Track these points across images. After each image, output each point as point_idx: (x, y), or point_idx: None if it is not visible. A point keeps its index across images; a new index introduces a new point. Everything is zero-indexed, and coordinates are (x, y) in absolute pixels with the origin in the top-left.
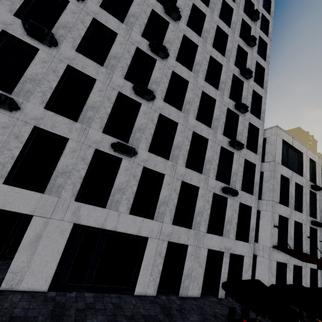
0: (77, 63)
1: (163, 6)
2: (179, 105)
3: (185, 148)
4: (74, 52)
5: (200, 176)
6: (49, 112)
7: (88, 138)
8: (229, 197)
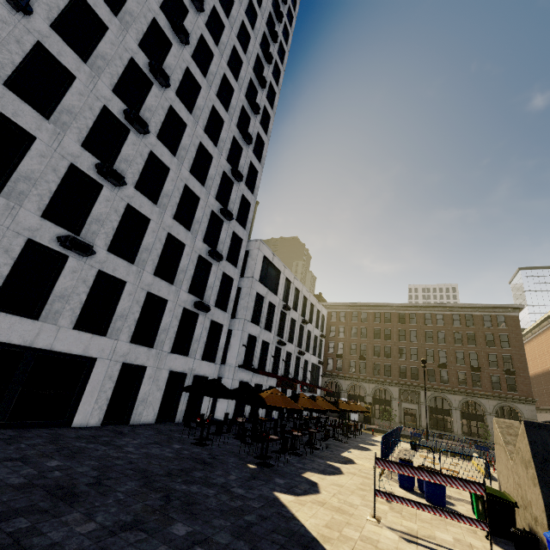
0: (5, 105)
1: (149, 62)
2: (155, 196)
3: (156, 252)
4: (0, 85)
5: (171, 287)
6: None
7: (17, 221)
8: (201, 313)
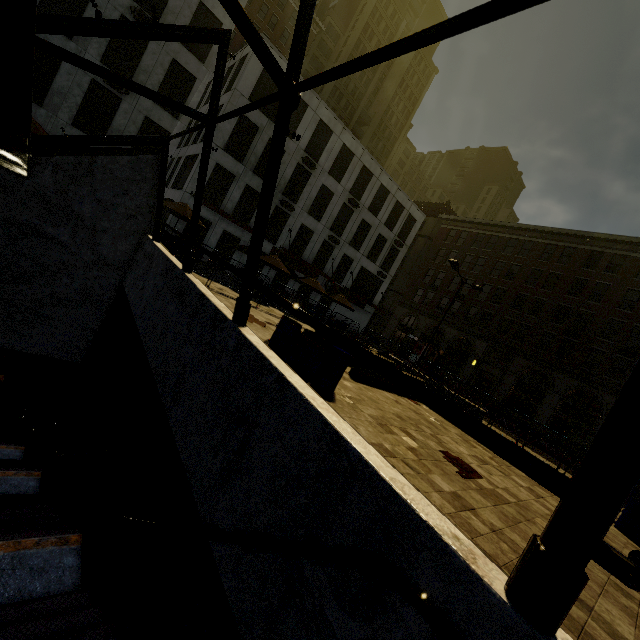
0: None
1: None
2: None
3: None
4: None
5: (67, 42)
6: None
7: None
8: (126, 100)
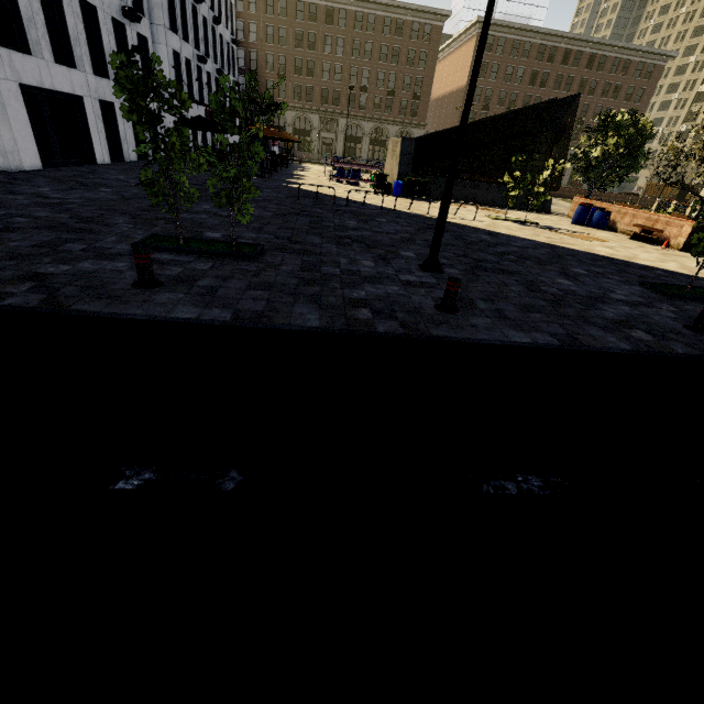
0: None
1: None
2: None
3: None
4: None
5: None
6: None
7: None
8: (127, 24)
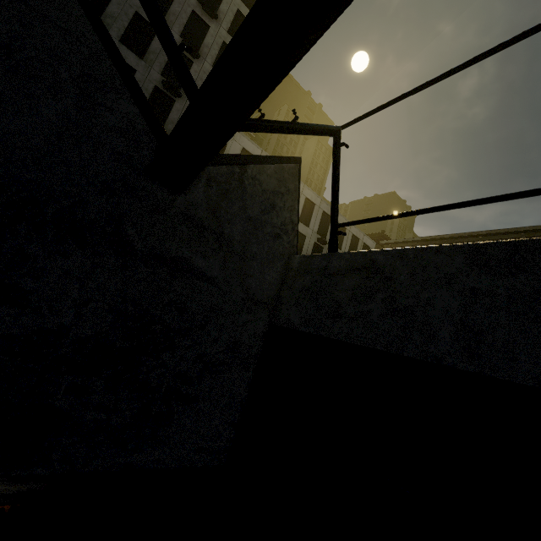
0: None
1: None
2: None
3: None
4: None
5: None
6: None
7: None
8: None
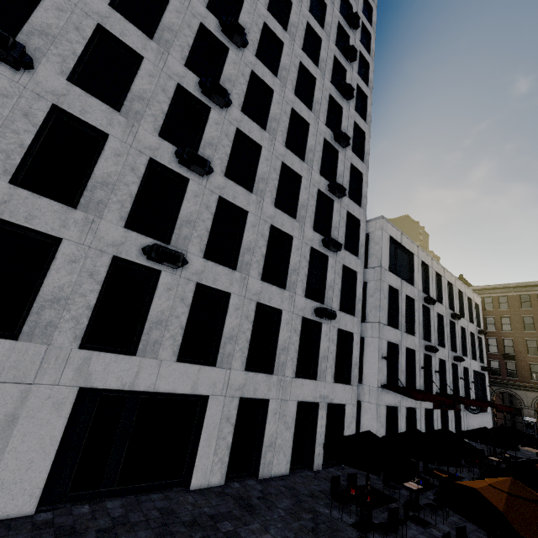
0: (71, 103)
1: (220, 21)
2: (249, 184)
3: (260, 251)
4: (64, 81)
5: (283, 293)
6: (20, 190)
7: (98, 237)
8: (324, 322)
